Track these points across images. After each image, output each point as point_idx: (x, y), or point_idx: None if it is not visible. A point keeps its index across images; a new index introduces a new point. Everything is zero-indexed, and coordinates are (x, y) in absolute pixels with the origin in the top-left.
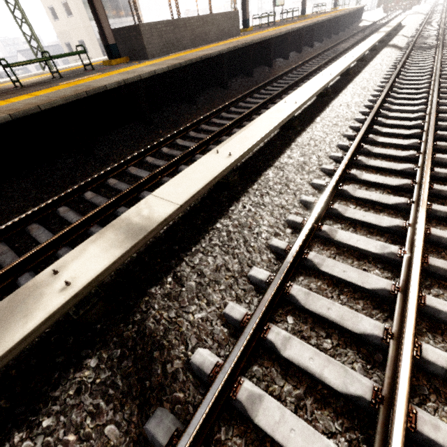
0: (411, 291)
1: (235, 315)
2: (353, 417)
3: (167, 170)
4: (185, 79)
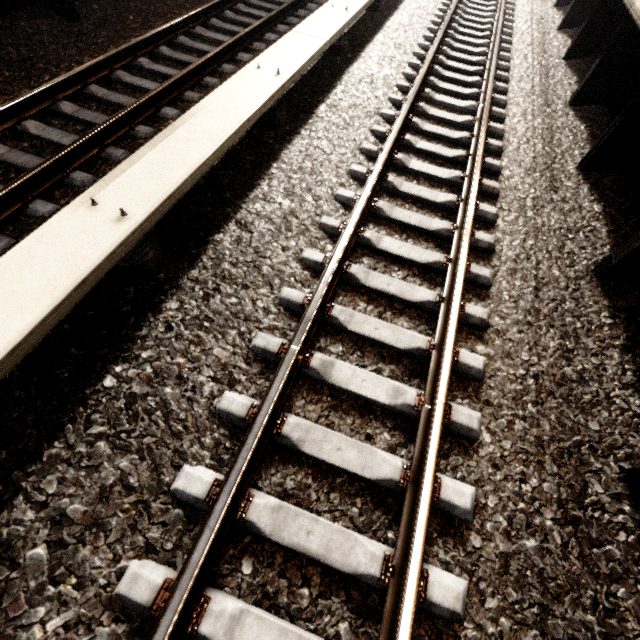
0: (424, 493)
1: (140, 595)
2: None
3: None
4: None
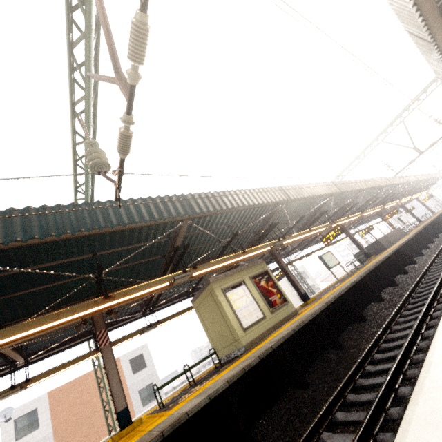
0: None
1: None
2: None
3: None
4: (417, 240)
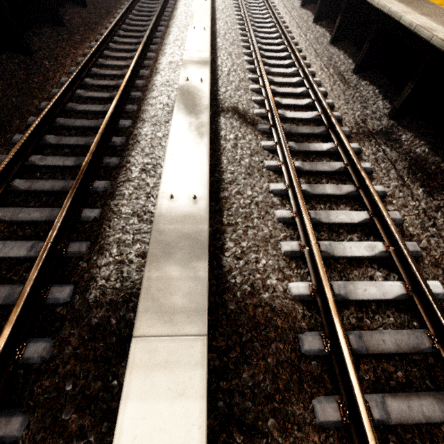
0: (308, 74)
1: (258, 99)
2: (309, 110)
3: (141, 57)
4: None
